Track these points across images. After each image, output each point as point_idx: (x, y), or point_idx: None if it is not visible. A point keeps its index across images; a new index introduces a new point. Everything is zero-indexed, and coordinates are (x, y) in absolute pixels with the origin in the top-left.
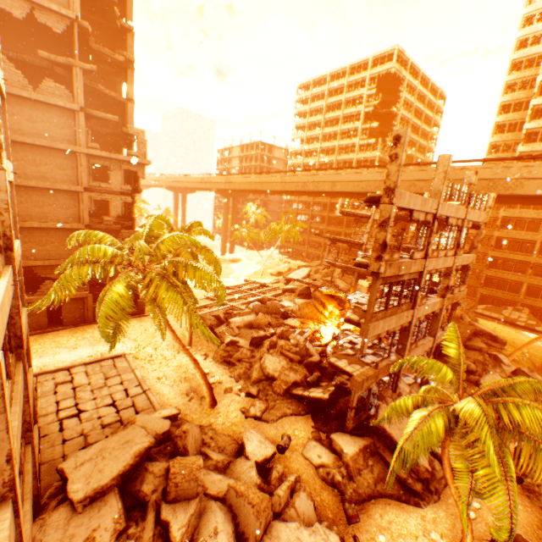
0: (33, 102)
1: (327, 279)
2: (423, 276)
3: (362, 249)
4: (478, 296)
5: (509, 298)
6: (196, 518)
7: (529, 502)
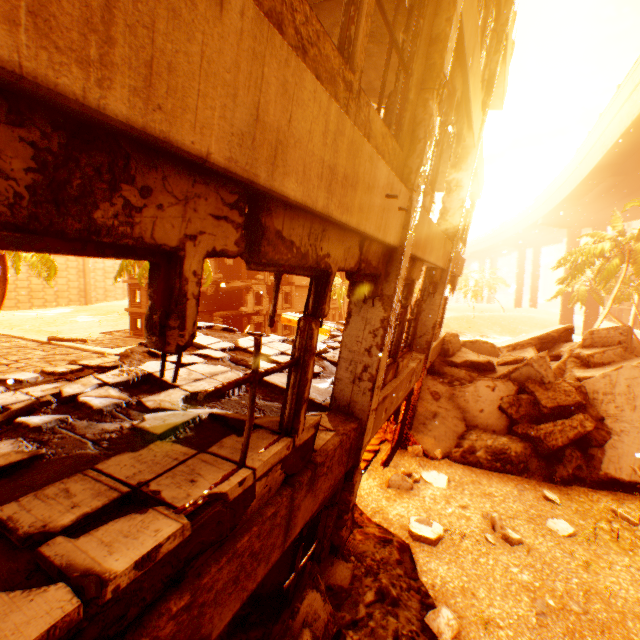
0: None
1: (580, 350)
2: None
3: (451, 160)
4: None
5: None
6: None
7: None
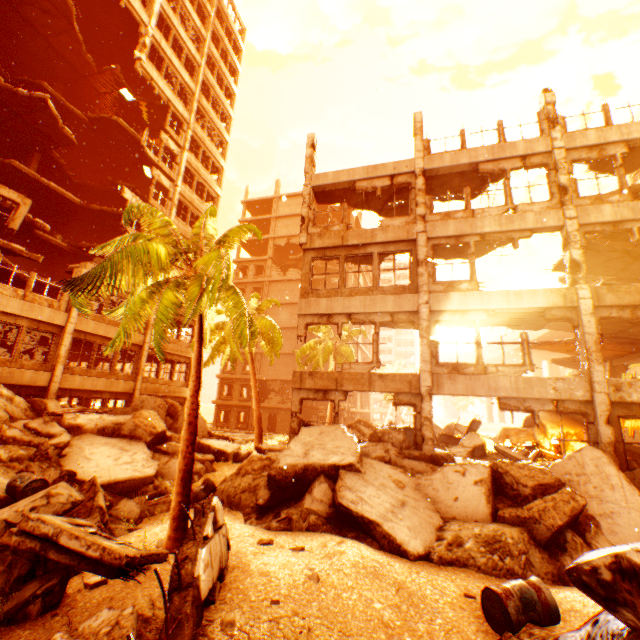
0: (282, 282)
1: None
2: (418, 244)
3: None
4: None
5: None
6: (122, 412)
7: None
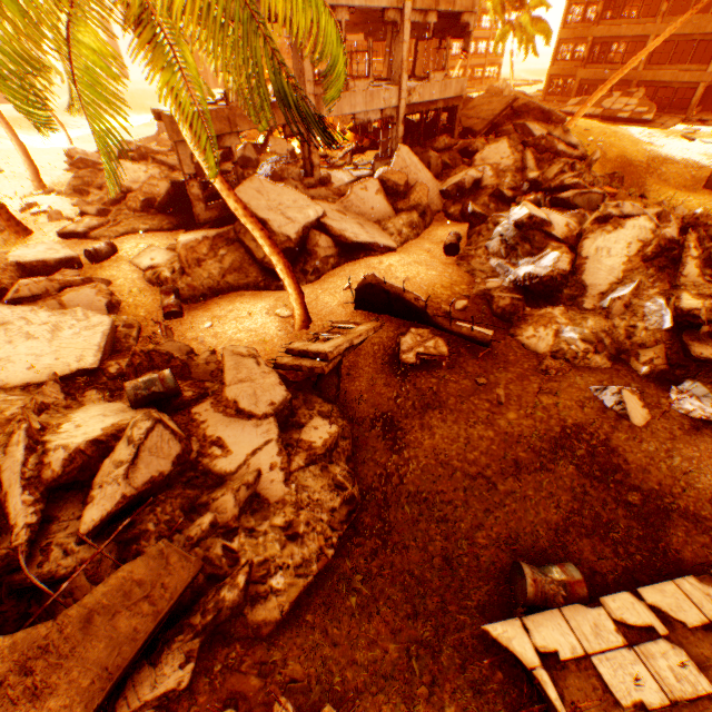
0: None
1: None
2: None
3: None
4: (575, 88)
5: (621, 77)
6: None
7: (455, 270)
